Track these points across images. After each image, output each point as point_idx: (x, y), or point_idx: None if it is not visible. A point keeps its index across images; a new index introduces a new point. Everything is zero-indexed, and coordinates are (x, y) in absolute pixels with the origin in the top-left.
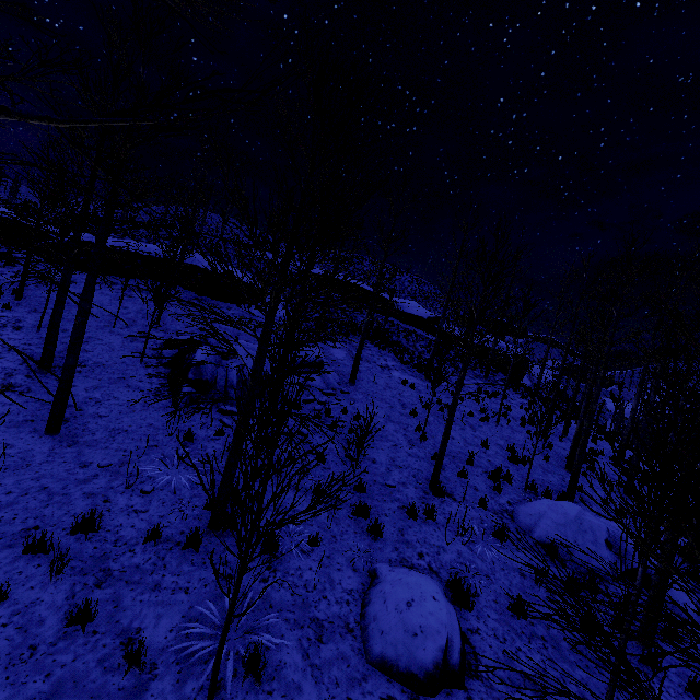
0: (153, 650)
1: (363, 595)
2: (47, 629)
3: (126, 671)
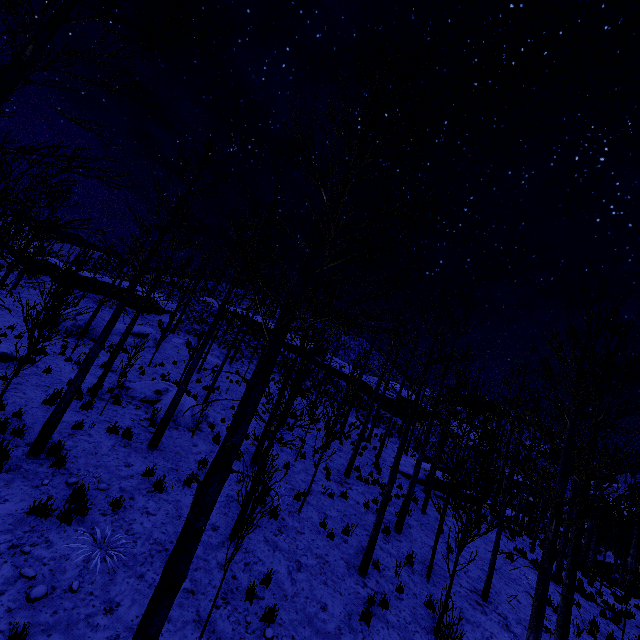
0: None
1: None
2: None
3: None
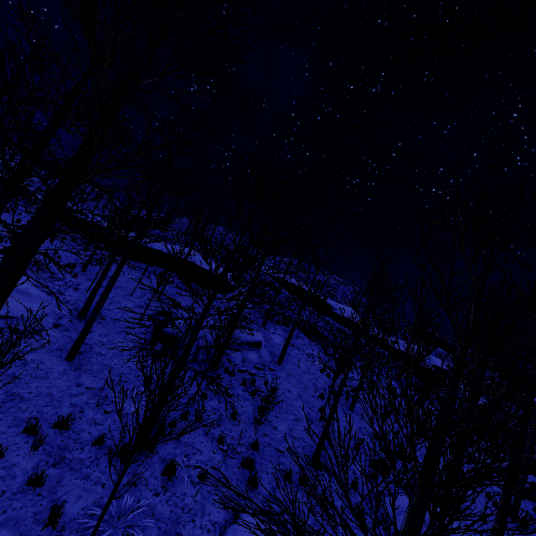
0: (67, 518)
1: (223, 529)
2: (15, 483)
3: (46, 524)
